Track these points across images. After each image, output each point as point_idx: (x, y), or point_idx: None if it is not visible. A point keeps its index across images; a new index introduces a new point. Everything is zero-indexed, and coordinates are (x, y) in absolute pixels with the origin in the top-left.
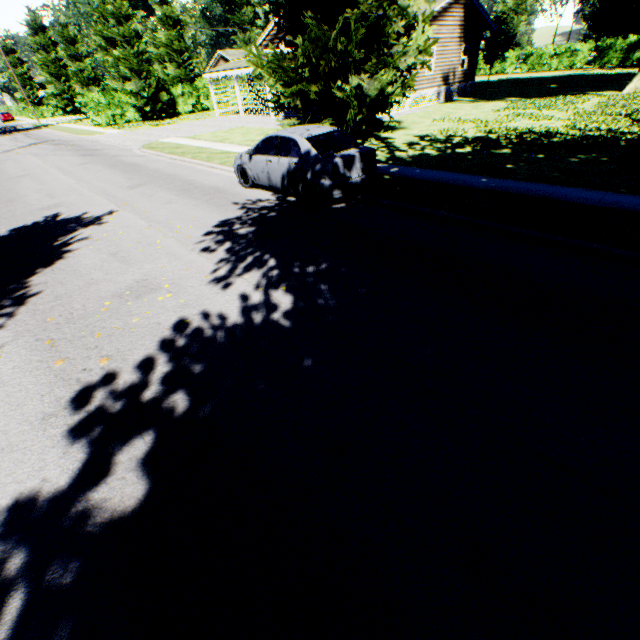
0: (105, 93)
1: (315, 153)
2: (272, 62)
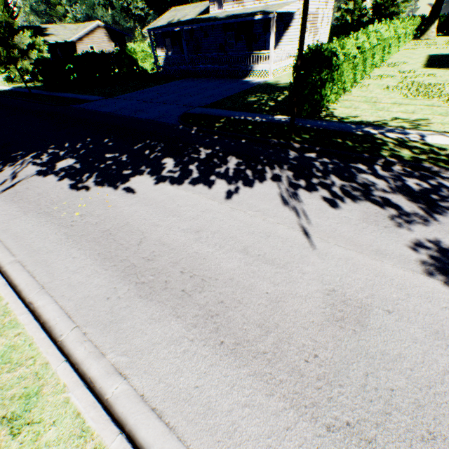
0: None
1: None
2: None
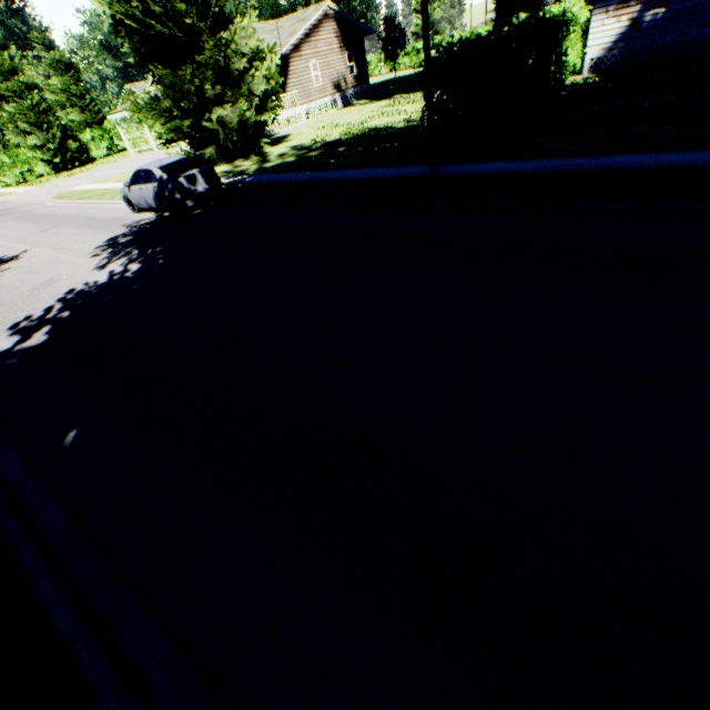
0: (7, 152)
1: (166, 177)
2: (146, 107)
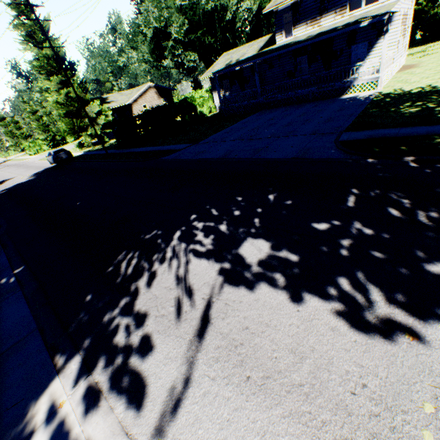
0: (32, 141)
1: (54, 154)
2: (64, 130)
